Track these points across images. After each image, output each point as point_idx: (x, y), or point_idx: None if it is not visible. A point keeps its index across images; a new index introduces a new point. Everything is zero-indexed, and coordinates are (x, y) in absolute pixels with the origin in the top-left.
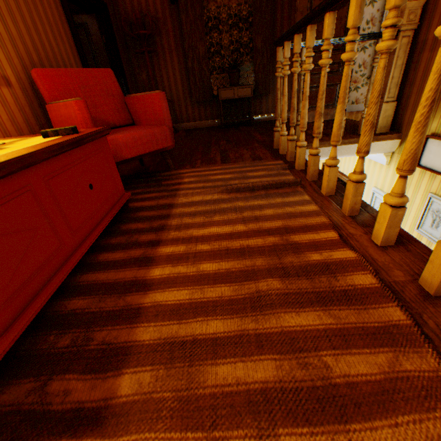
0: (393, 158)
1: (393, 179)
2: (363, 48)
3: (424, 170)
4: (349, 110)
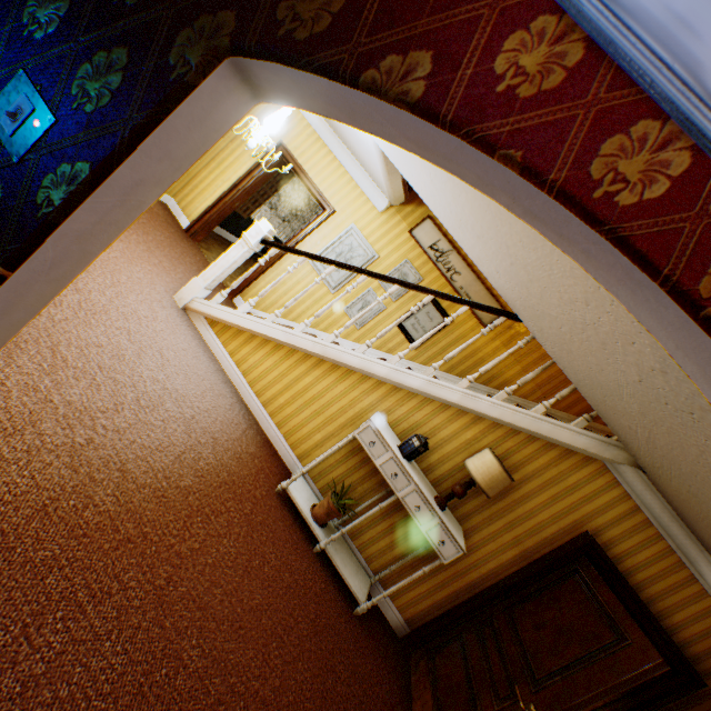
0: (390, 212)
1: (380, 230)
2: None
3: (411, 239)
4: None
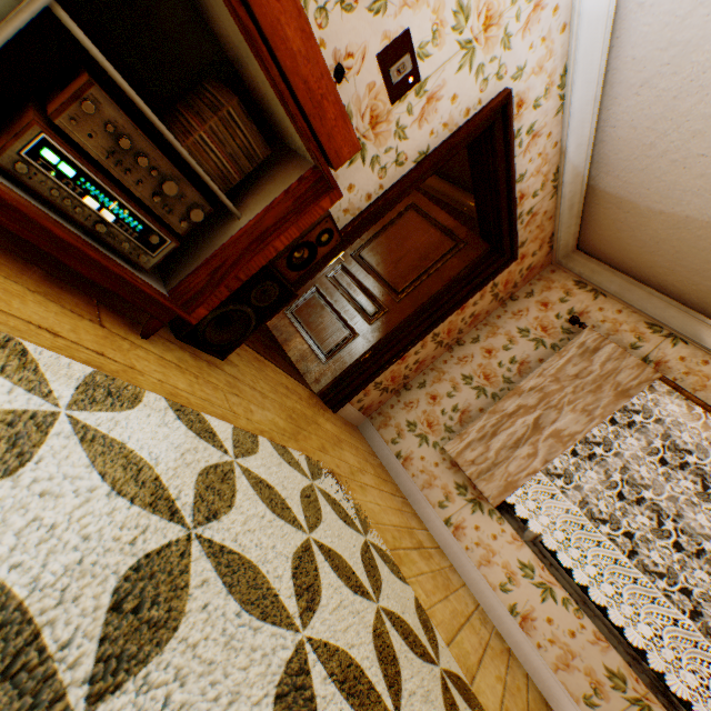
0: None
1: None
2: (482, 389)
3: None
4: (385, 459)
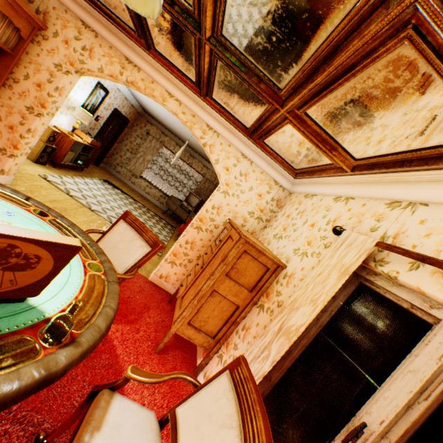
0: None
1: None
2: (132, 152)
3: None
4: (114, 174)
